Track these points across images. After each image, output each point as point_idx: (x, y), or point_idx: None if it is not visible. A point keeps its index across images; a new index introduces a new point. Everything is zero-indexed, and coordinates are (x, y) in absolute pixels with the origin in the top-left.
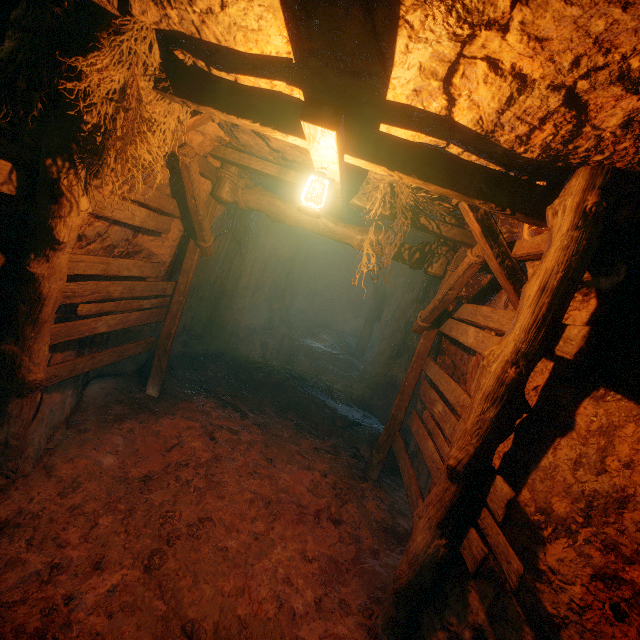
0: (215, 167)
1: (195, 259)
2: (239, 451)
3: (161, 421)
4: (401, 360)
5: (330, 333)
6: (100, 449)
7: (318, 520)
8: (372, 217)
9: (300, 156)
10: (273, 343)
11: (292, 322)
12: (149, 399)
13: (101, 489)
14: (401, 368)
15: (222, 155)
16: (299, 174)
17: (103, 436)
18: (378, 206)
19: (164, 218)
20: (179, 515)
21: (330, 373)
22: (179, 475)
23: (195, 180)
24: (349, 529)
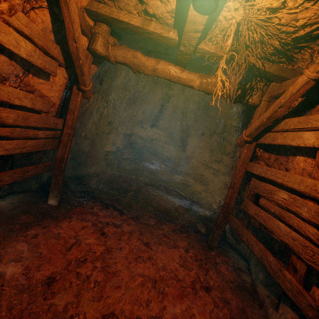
0: (90, 25)
1: (78, 100)
2: (124, 241)
3: (60, 224)
4: (210, 169)
5: (157, 160)
6: (3, 259)
7: (195, 291)
8: (228, 46)
9: (160, 7)
10: (128, 166)
11: (135, 155)
12: (50, 208)
13: (1, 305)
14: (211, 174)
15: (95, 9)
16: (159, 24)
17: (8, 245)
18: (232, 37)
19: (50, 60)
20: (83, 317)
21: (164, 181)
22: (79, 271)
23: (74, 21)
24: (217, 293)
